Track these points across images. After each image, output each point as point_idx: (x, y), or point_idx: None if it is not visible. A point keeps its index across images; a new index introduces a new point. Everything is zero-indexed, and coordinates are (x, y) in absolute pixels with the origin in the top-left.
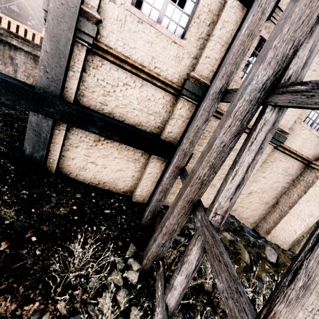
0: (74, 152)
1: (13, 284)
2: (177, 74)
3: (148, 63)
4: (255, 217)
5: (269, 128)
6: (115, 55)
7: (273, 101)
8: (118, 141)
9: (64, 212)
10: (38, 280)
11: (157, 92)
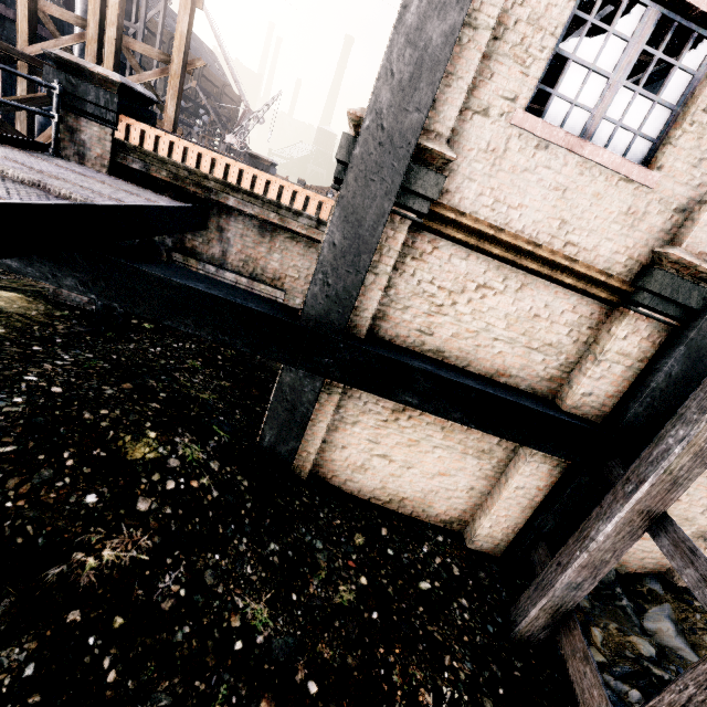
0: (346, 434)
1: None
2: (623, 253)
3: (548, 236)
4: None
5: None
6: (471, 227)
7: None
8: (460, 421)
9: (348, 598)
10: None
11: (558, 298)
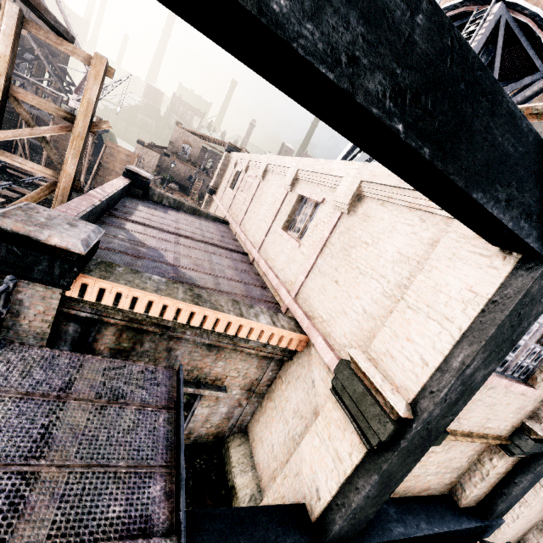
0: None
1: None
2: (510, 424)
3: (478, 427)
4: (527, 528)
5: None
6: None
7: None
8: None
9: None
10: None
11: (468, 446)
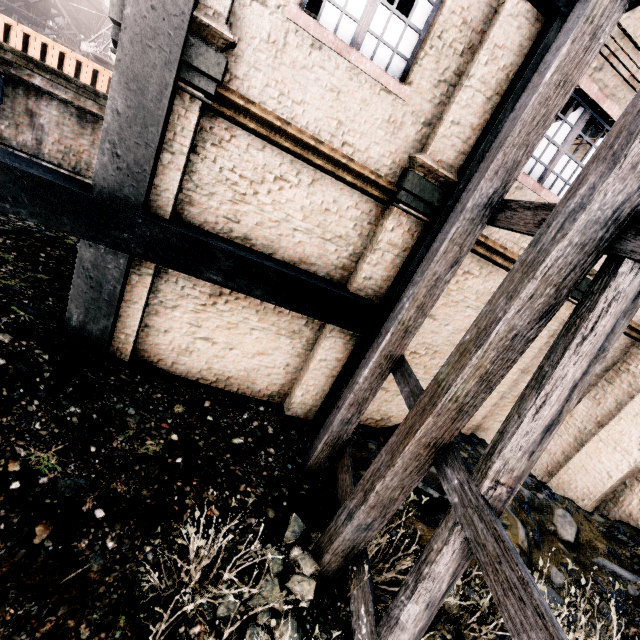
0: (167, 319)
1: (66, 621)
2: (388, 157)
3: (329, 135)
4: None
5: (625, 309)
6: (261, 117)
7: (639, 252)
8: (262, 298)
9: (154, 449)
10: (116, 609)
11: (344, 195)
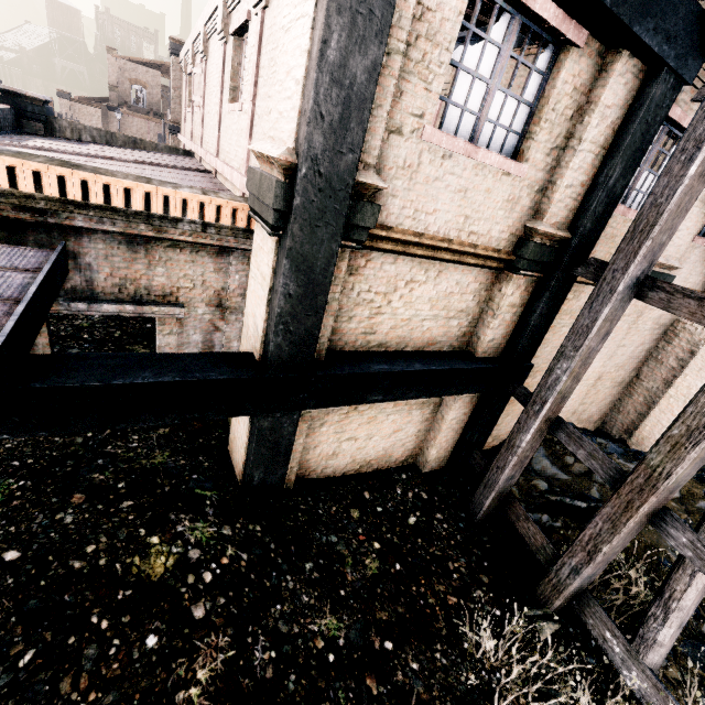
0: (316, 436)
1: None
2: (506, 231)
3: (457, 231)
4: (602, 409)
5: None
6: (399, 239)
7: None
8: (415, 397)
9: (375, 566)
10: None
11: (465, 274)
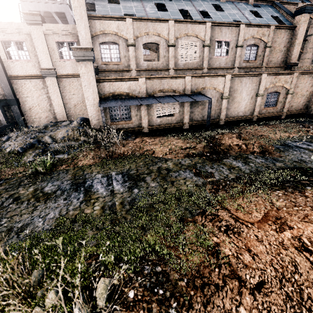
0: None
1: None
2: None
3: None
4: None
5: None
6: None
7: None
8: None
9: None
10: None
11: None
